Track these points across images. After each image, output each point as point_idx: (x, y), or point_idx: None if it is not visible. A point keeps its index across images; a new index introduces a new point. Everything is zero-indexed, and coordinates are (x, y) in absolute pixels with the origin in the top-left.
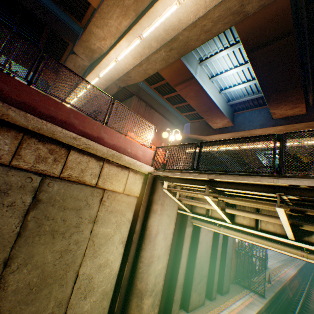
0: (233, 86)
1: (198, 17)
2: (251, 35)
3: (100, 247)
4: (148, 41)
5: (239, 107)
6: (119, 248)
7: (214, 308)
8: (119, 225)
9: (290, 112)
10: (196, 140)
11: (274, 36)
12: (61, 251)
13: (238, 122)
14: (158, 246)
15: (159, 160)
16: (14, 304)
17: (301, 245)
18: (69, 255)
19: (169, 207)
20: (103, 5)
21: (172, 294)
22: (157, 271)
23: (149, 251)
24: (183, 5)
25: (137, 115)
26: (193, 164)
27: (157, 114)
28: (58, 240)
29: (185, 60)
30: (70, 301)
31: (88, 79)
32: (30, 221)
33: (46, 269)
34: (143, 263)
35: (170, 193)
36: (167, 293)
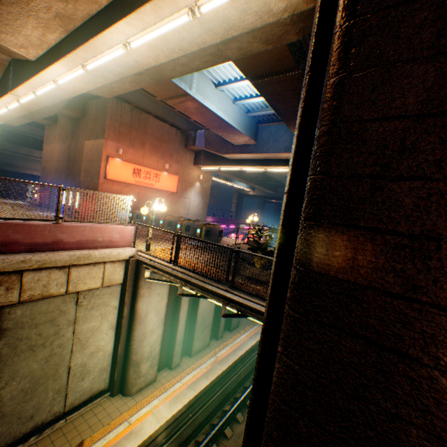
0: (250, 97)
1: (162, 63)
2: (249, 64)
3: (88, 339)
4: (99, 72)
5: (264, 118)
6: (110, 333)
7: (217, 347)
8: (105, 316)
9: None
10: (215, 154)
11: (277, 69)
12: (46, 357)
13: (262, 140)
14: (150, 322)
15: (165, 189)
16: (15, 406)
17: (257, 321)
18: (56, 357)
19: (158, 286)
20: (1, 10)
21: (173, 350)
22: (153, 341)
23: (141, 330)
24: (134, 49)
25: (102, 192)
26: (171, 257)
27: (154, 119)
28: (39, 351)
29: None
30: (69, 386)
31: (17, 93)
32: (3, 348)
33: (36, 374)
34: (136, 341)
35: (155, 278)
36: (169, 350)
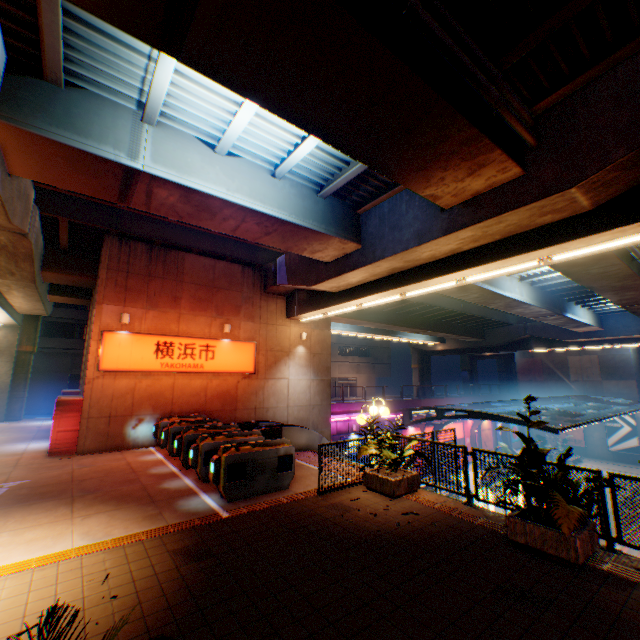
0: (294, 149)
1: None
2: None
3: None
4: None
5: (360, 193)
6: None
7: None
8: None
9: (477, 182)
10: (312, 291)
11: None
12: None
13: (371, 235)
14: None
15: (228, 368)
16: None
17: None
18: None
19: None
20: None
21: None
22: None
23: None
24: None
25: None
26: None
27: (194, 256)
28: None
29: (61, 129)
30: None
31: None
32: None
33: None
34: None
35: None
36: None
